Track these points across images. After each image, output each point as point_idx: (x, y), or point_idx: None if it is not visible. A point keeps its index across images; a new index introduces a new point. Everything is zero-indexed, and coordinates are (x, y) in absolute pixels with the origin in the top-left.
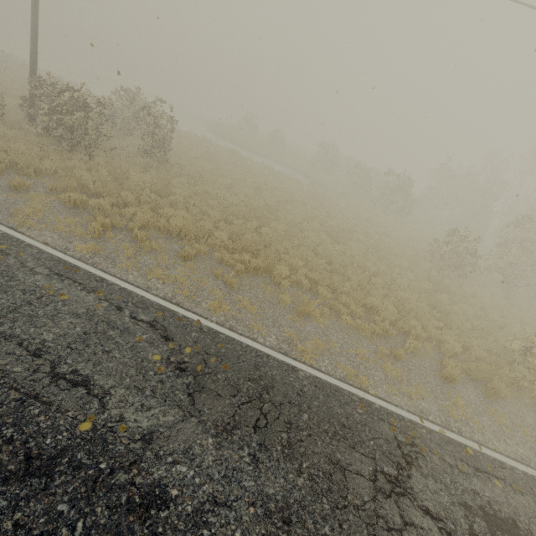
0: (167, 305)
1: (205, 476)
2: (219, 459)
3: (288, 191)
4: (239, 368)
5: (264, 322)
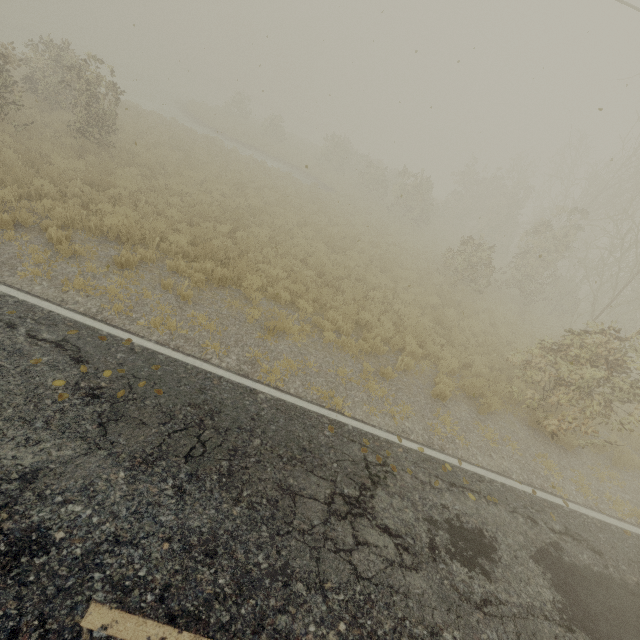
0: (86, 321)
1: (108, 514)
2: (131, 494)
3: (280, 191)
4: (178, 392)
5: (223, 342)
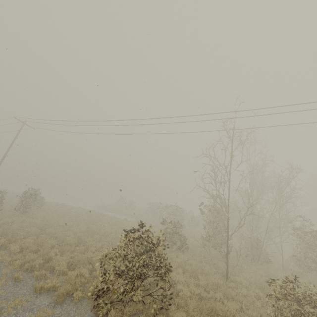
0: None
1: None
2: None
3: (94, 220)
4: None
5: None
